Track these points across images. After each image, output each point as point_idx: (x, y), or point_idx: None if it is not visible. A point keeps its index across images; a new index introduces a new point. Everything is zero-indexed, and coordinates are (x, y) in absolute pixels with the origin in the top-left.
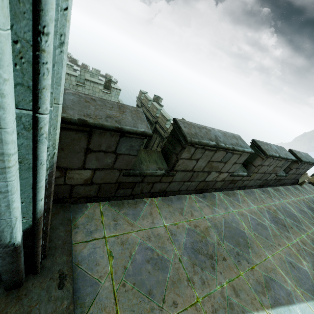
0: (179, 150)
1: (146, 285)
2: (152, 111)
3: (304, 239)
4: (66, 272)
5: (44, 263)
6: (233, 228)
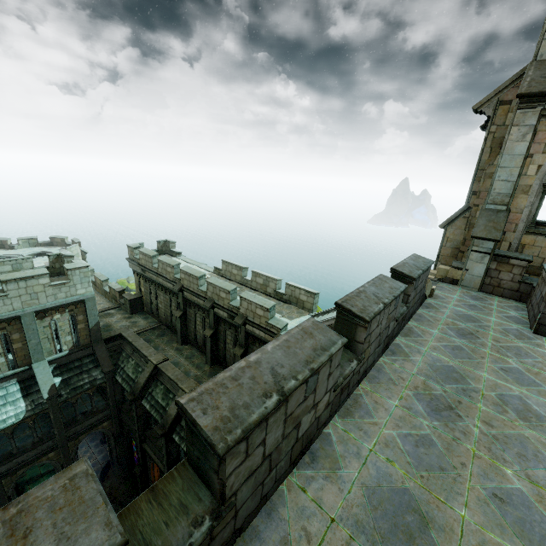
0: (217, 464)
1: None
2: (166, 273)
3: (484, 411)
4: None
5: None
6: (388, 498)
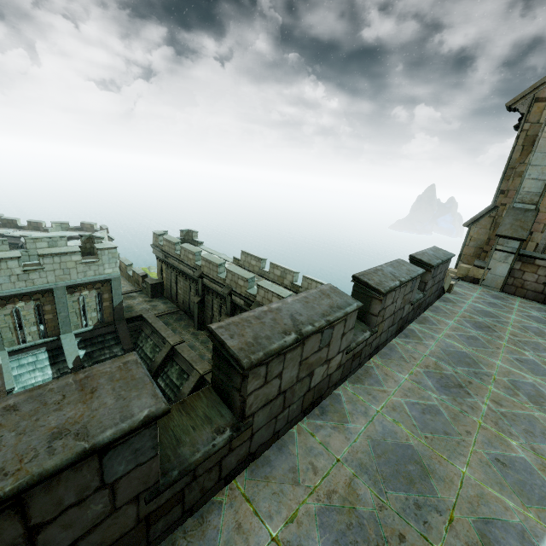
0: (240, 382)
1: None
2: (188, 260)
3: (495, 392)
4: None
5: None
6: (391, 450)
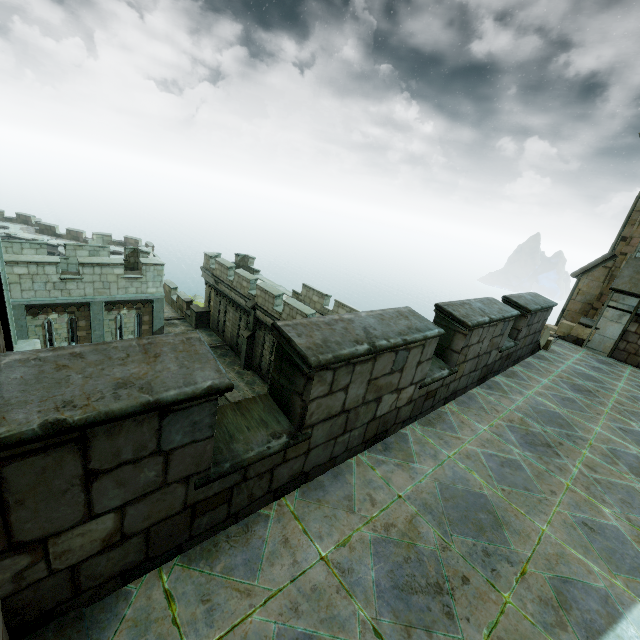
0: (303, 385)
1: None
2: (241, 287)
3: (589, 457)
4: None
5: None
6: (461, 496)
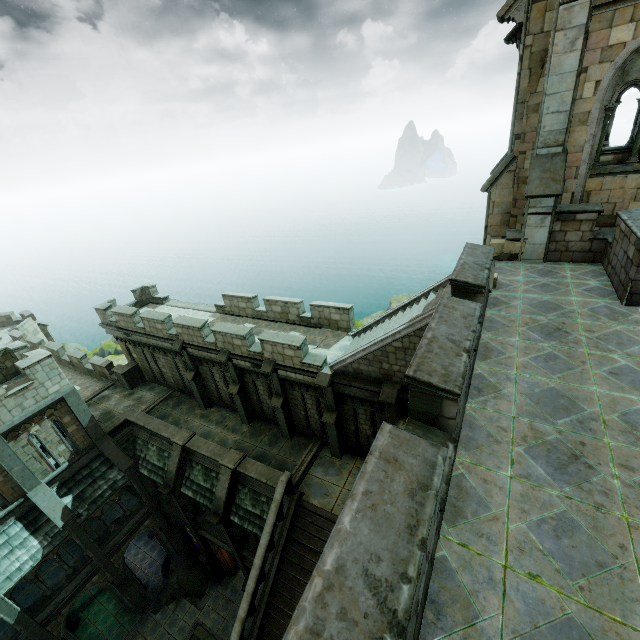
0: None
1: None
2: (157, 331)
3: (615, 448)
4: None
5: None
6: None
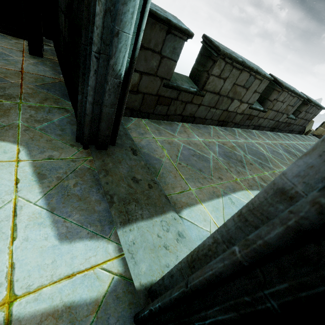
0: (210, 65)
1: (196, 166)
2: None
3: None
4: (135, 148)
5: (116, 141)
6: (254, 150)
